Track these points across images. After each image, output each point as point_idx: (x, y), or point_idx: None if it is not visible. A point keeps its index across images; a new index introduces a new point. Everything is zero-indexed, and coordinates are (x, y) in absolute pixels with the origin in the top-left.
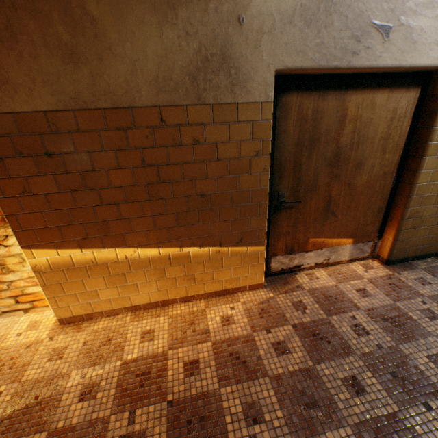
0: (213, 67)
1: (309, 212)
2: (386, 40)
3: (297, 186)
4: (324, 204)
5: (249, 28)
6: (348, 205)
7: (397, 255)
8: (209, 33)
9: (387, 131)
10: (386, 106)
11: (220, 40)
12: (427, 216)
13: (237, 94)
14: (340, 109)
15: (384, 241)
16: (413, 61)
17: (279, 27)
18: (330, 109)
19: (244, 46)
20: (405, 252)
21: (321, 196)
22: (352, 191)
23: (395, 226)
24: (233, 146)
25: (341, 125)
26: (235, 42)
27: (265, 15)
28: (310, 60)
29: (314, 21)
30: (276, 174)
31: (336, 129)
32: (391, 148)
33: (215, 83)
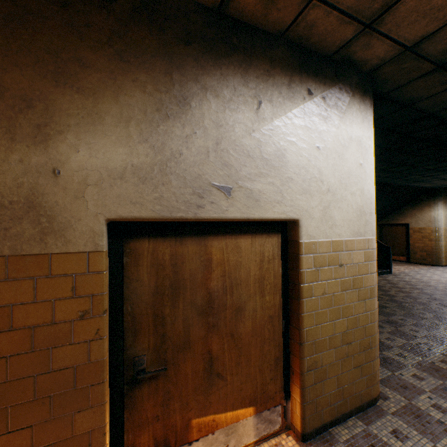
0: (14, 214)
1: (185, 378)
2: (229, 197)
3: (162, 345)
4: (205, 363)
5: (68, 179)
6: (237, 360)
7: (312, 423)
8: (9, 181)
9: (260, 272)
10: (252, 249)
11: (26, 188)
12: (328, 364)
13: (50, 244)
14: (203, 253)
15: (293, 403)
16: (261, 214)
17: (108, 181)
18: (192, 254)
19: (62, 195)
20: (320, 416)
21: (199, 354)
22: (237, 341)
23: (298, 381)
24: (42, 307)
25: (208, 269)
26: (49, 191)
27: (90, 170)
28: (150, 211)
29: (149, 178)
30: (130, 332)
31: (203, 273)
32: (270, 289)
33: (14, 232)
